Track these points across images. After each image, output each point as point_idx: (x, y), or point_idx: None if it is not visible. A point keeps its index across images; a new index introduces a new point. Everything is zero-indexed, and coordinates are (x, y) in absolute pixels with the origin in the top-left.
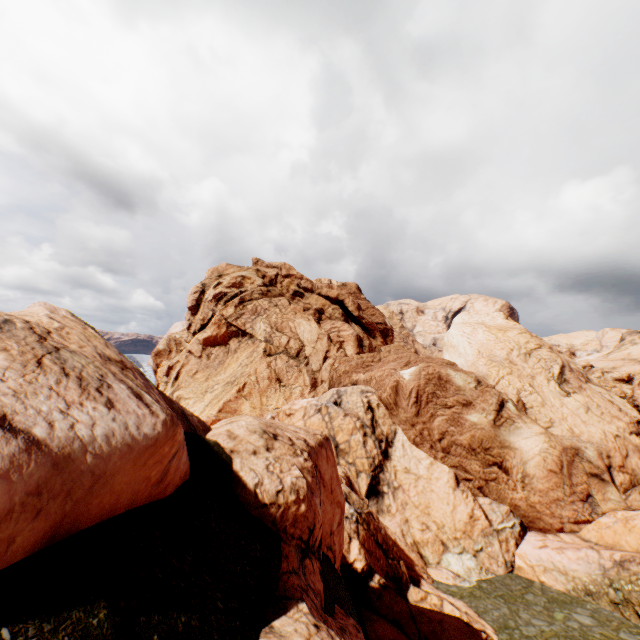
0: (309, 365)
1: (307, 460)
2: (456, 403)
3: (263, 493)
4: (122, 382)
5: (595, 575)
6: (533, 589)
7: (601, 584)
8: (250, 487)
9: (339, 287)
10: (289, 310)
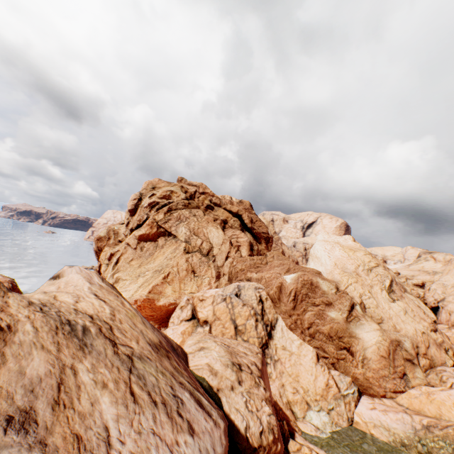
0: (215, 262)
1: (266, 389)
2: (321, 303)
3: (251, 436)
4: (183, 387)
5: (409, 433)
6: (367, 439)
7: (412, 440)
8: (242, 432)
9: (238, 203)
10: (204, 220)
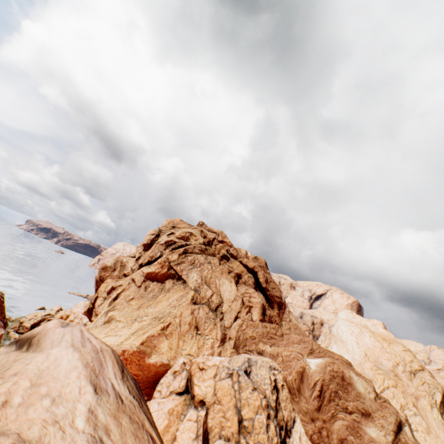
0: (223, 320)
1: None
2: (356, 409)
3: None
4: None
5: None
6: None
7: None
8: None
9: (253, 259)
10: (218, 269)
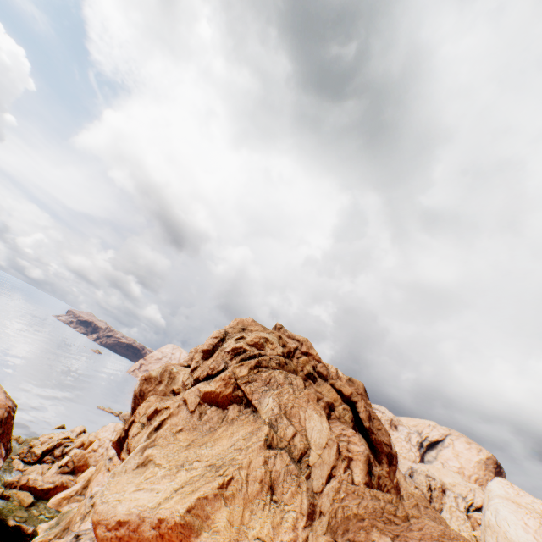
0: (310, 479)
1: None
2: None
3: None
4: None
5: None
6: None
7: None
8: None
9: (347, 381)
10: (302, 394)
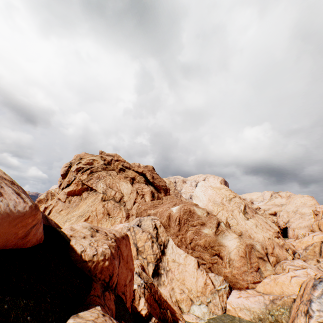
0: (126, 206)
1: (113, 242)
2: (198, 224)
3: (85, 255)
4: (10, 187)
5: (262, 309)
6: (235, 320)
7: (265, 313)
8: (78, 252)
9: (144, 167)
10: (117, 177)
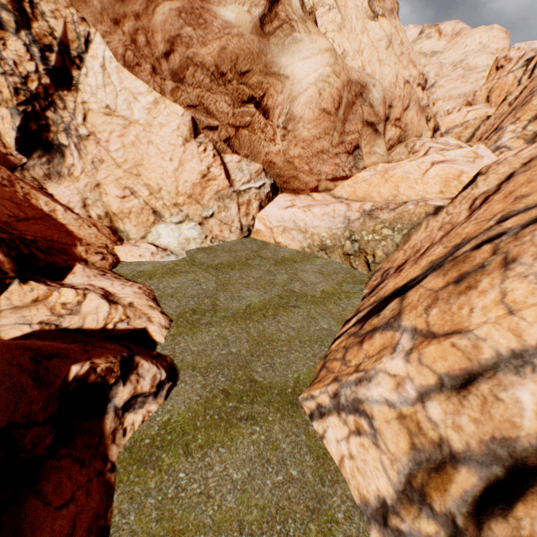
0: None
1: None
2: None
3: None
4: None
5: (337, 230)
6: (264, 252)
7: (340, 238)
8: None
9: None
10: None
